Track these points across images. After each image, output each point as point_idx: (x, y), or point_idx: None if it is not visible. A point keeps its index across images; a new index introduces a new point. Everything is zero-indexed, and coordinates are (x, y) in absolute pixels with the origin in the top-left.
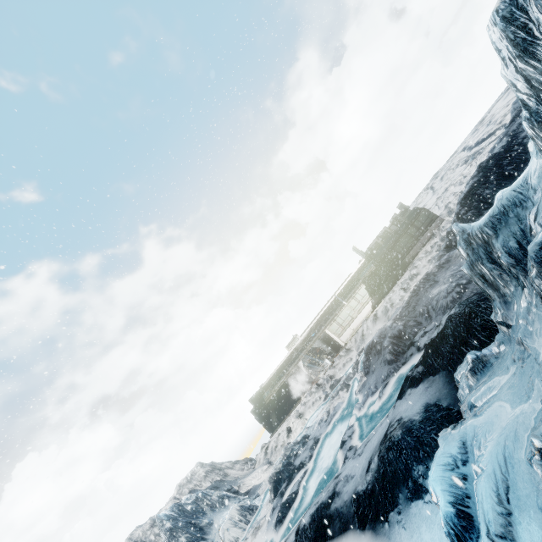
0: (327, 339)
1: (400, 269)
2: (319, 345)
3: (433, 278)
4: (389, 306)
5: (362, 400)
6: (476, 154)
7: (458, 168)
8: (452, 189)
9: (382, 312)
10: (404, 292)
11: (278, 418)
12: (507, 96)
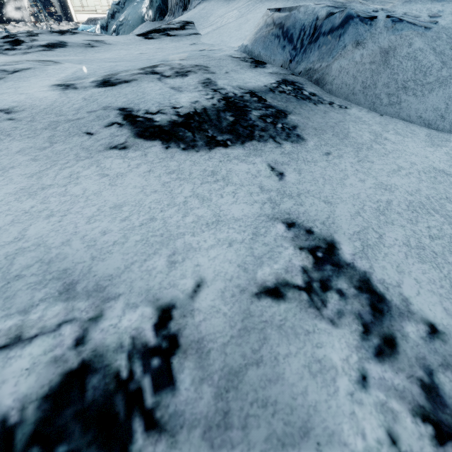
0: (64, 4)
1: None
2: (54, 1)
3: None
4: None
5: None
6: None
7: None
8: None
9: None
10: None
11: None
12: None
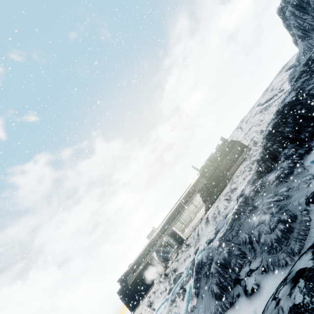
0: (173, 234)
1: (223, 183)
2: (168, 239)
3: (251, 202)
4: (217, 214)
5: None
6: (267, 107)
7: (256, 115)
8: (254, 128)
9: (212, 217)
10: (227, 203)
11: (137, 299)
12: (281, 75)
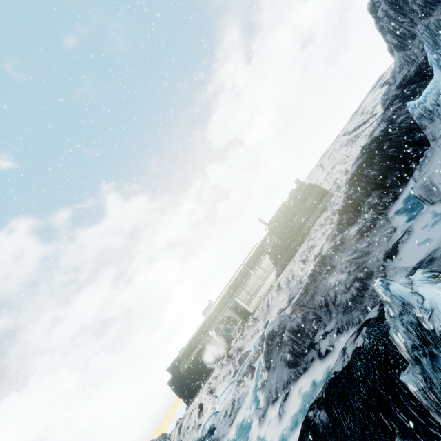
0: (237, 307)
1: (299, 239)
2: (230, 313)
3: (329, 261)
4: (291, 278)
5: (263, 408)
6: (355, 138)
7: (341, 149)
8: (338, 167)
9: (284, 283)
10: (303, 264)
11: (193, 388)
12: (374, 92)
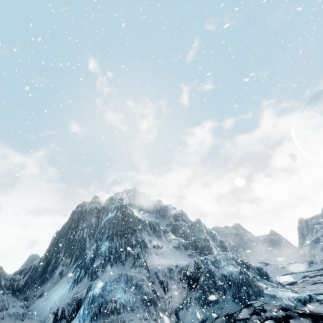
0: None
1: None
2: None
3: None
4: None
5: None
6: None
7: None
8: None
9: None
10: None
11: None
12: None
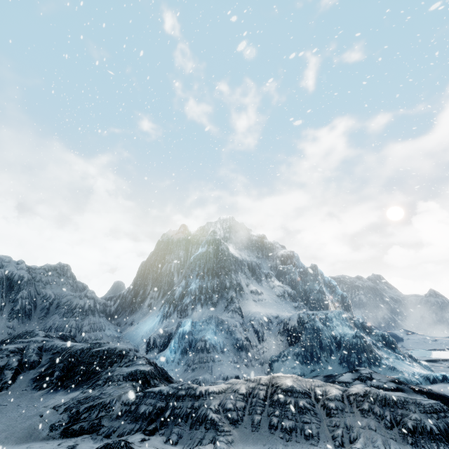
0: None
1: None
2: None
3: None
4: None
5: None
6: None
7: None
8: None
9: None
10: None
11: None
12: None
